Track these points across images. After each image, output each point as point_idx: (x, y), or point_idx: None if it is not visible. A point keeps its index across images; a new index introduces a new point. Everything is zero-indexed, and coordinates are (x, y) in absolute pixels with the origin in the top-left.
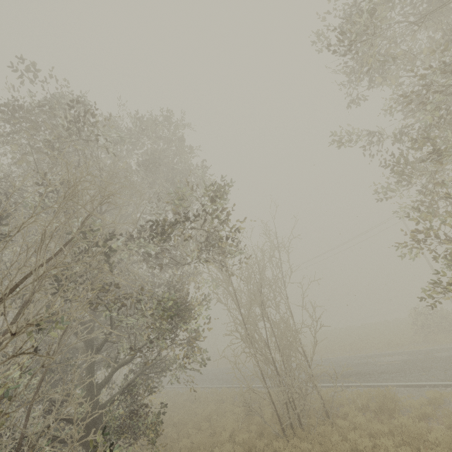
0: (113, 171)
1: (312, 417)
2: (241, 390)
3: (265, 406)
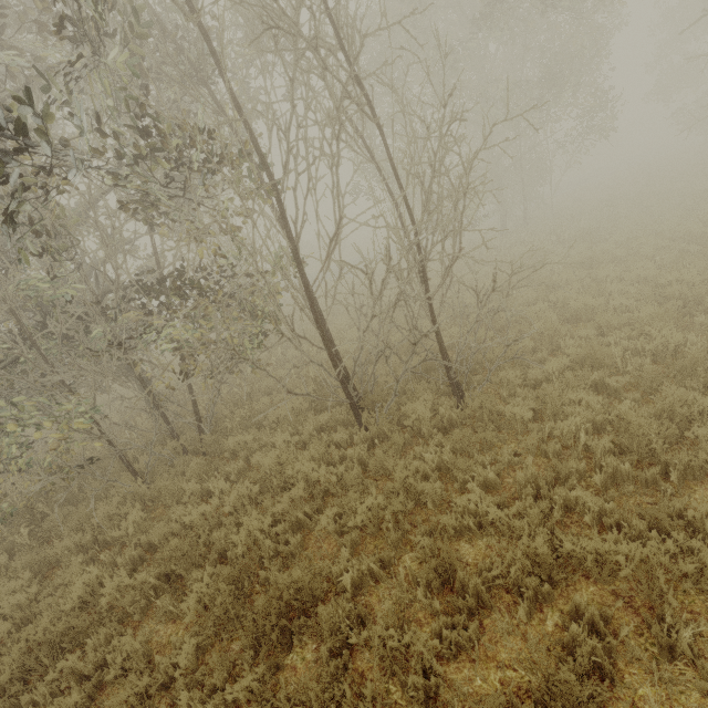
0: None
1: None
2: None
3: None
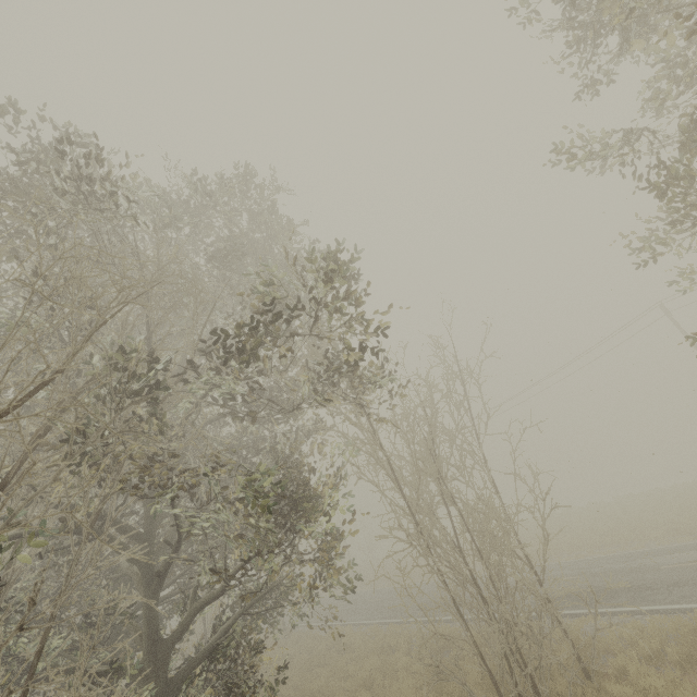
0: (158, 264)
1: (557, 679)
2: (421, 635)
3: (467, 658)
